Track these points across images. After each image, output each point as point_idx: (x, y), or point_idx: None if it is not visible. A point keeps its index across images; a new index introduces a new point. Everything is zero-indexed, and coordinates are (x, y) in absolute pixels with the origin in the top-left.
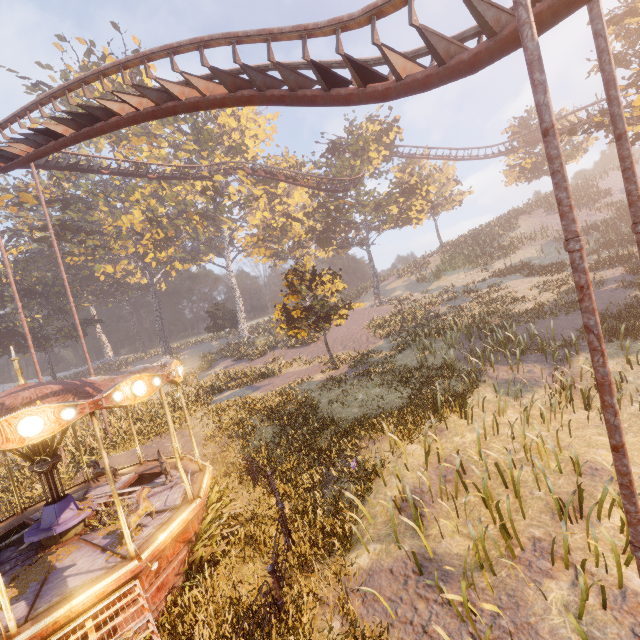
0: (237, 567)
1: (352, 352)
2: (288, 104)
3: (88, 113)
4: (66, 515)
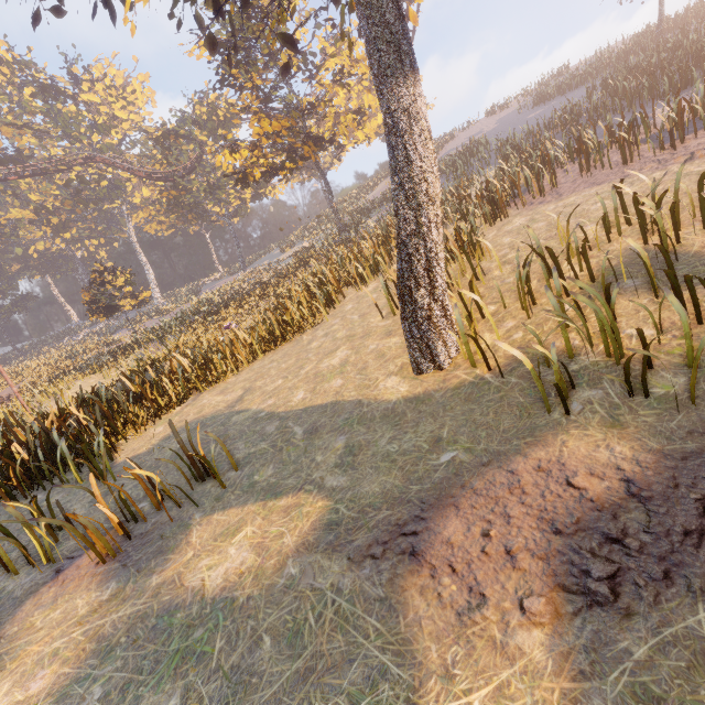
0: None
1: None
2: None
3: None
4: None
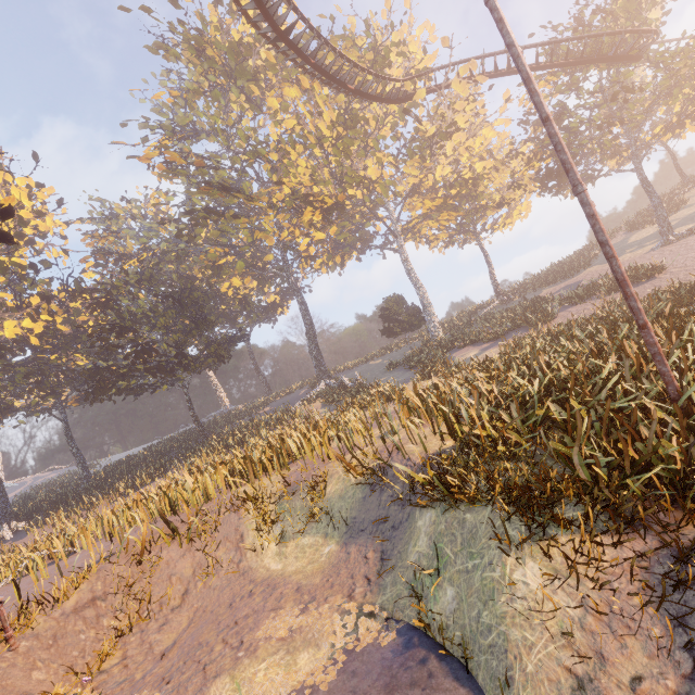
0: None
1: None
2: None
3: None
4: None
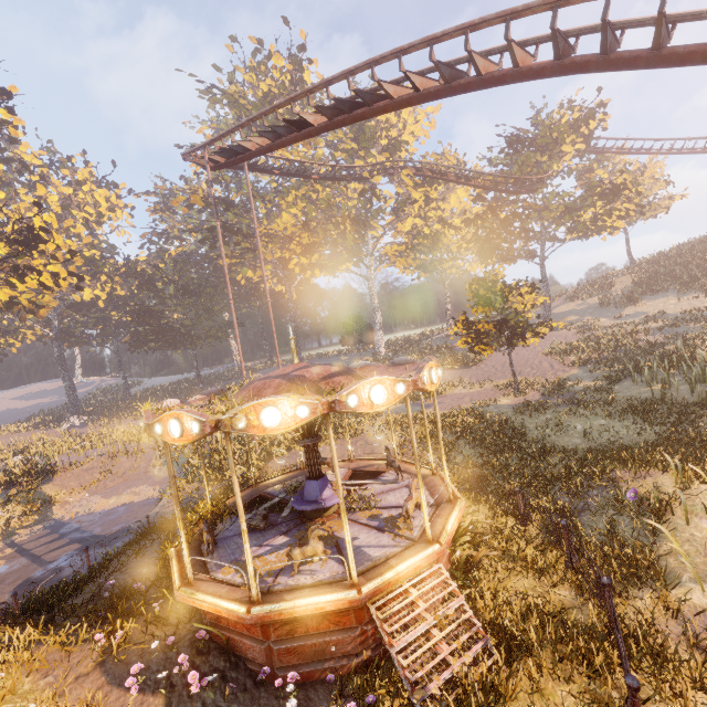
0: (502, 578)
1: (534, 379)
2: (639, 67)
3: (350, 100)
4: (327, 492)
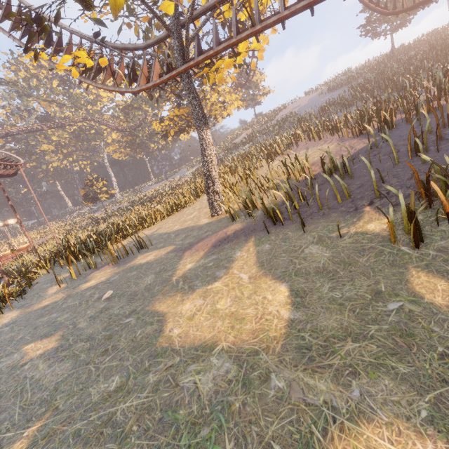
0: None
1: None
2: None
3: None
4: None
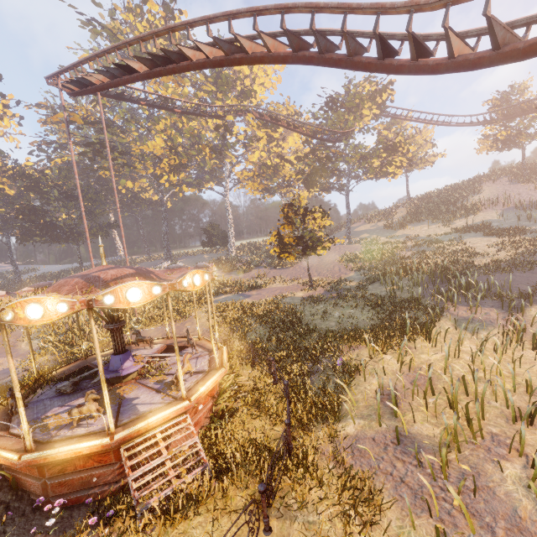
0: (247, 420)
1: (326, 278)
2: (342, 67)
3: (163, 55)
4: (127, 364)
